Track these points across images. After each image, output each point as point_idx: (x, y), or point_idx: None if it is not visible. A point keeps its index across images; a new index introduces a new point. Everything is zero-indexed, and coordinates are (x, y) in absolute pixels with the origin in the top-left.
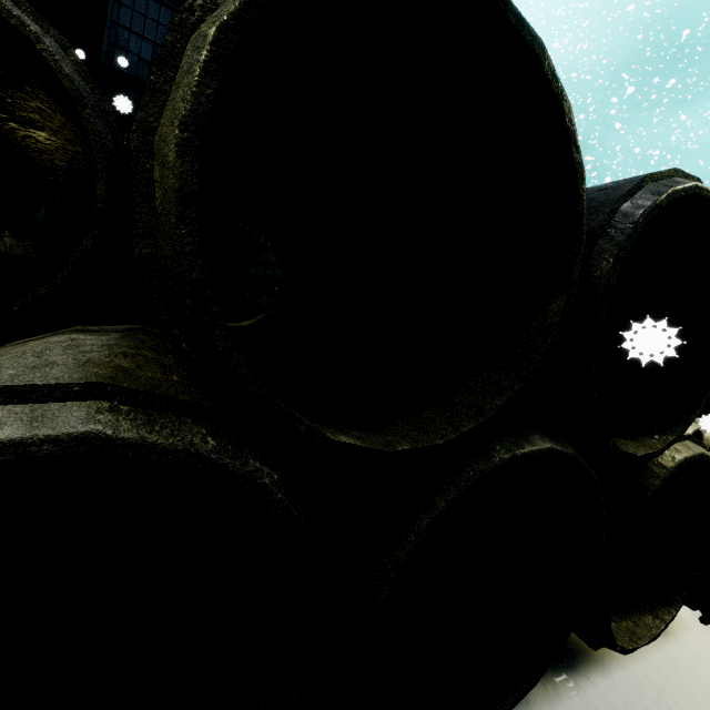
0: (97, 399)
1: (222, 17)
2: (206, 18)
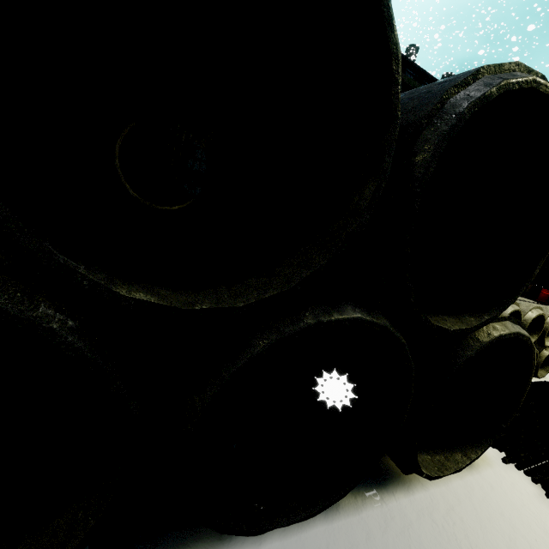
0: None
1: None
2: None
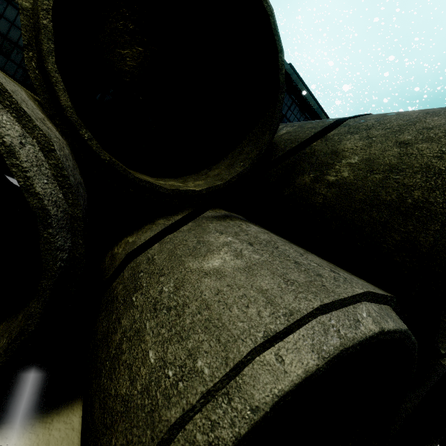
0: (389, 305)
1: None
2: None
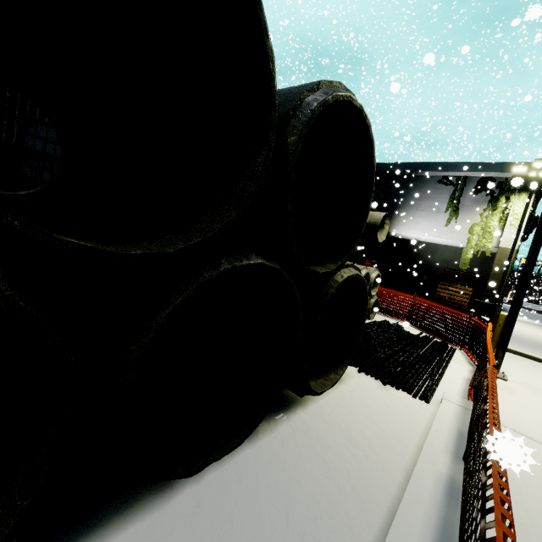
0: None
1: None
2: None
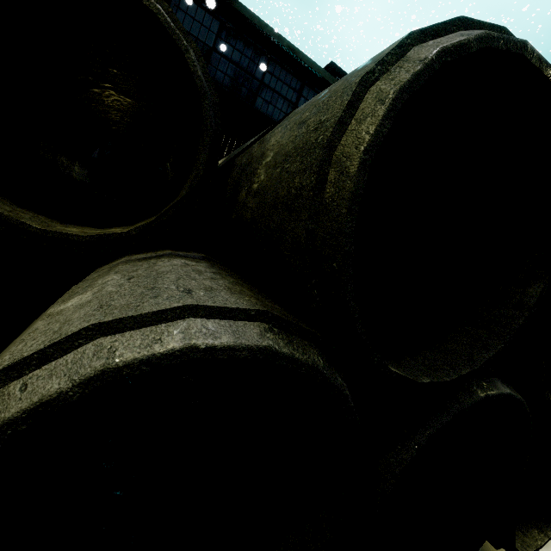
0: (261, 322)
1: (402, 82)
2: (380, 77)
